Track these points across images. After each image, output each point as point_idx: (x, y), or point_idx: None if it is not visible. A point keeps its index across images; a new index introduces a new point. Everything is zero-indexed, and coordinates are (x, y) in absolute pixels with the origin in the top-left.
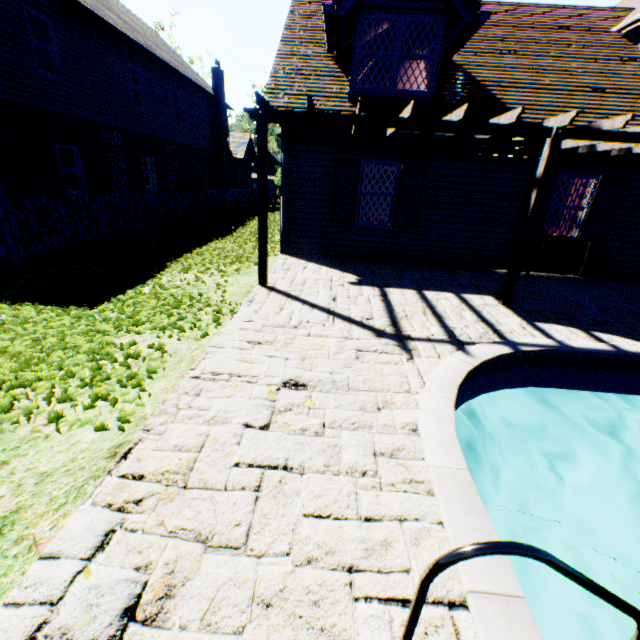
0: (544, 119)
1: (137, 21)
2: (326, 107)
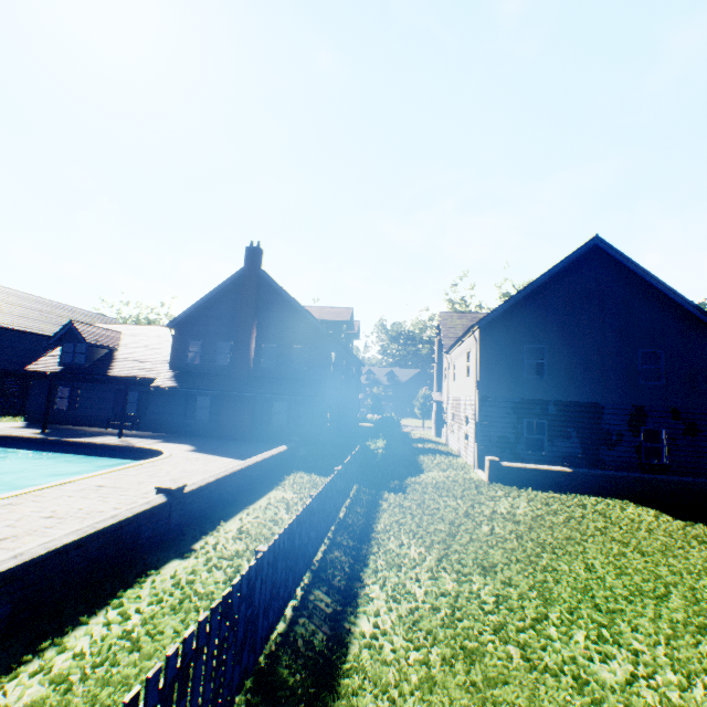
0: (119, 372)
1: (90, 318)
2: (49, 368)
